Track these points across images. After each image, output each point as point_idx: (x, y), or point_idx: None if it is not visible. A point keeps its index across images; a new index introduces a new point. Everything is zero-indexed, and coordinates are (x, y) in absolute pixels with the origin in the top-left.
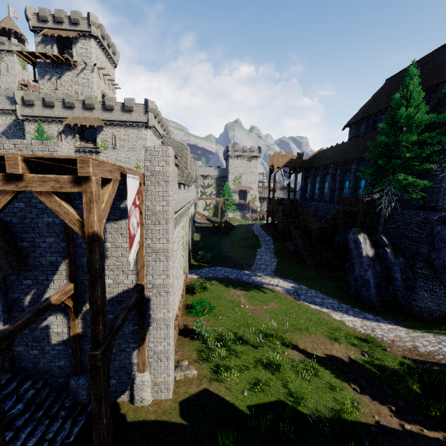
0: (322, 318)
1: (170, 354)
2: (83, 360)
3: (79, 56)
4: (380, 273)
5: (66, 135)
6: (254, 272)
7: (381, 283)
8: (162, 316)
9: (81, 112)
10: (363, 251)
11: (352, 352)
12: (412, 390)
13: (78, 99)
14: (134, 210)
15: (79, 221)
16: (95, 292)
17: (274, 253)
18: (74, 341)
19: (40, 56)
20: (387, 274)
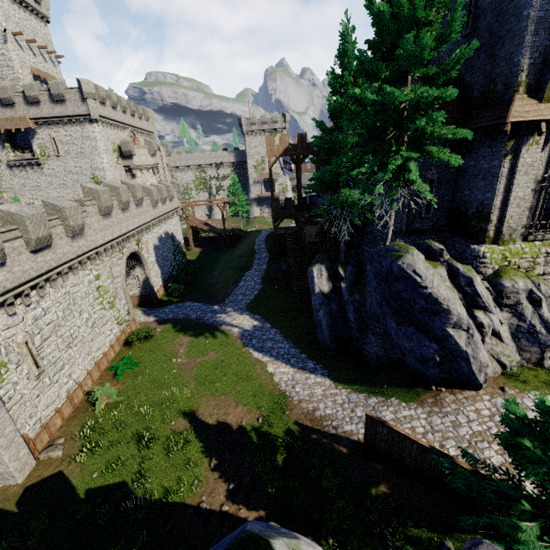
0: (253, 371)
1: None
2: None
3: None
4: (337, 312)
5: None
6: (223, 307)
7: (338, 322)
8: None
9: None
10: (316, 287)
11: (249, 417)
12: (275, 462)
13: None
14: None
15: None
16: None
17: (262, 276)
18: None
19: None
20: (344, 313)
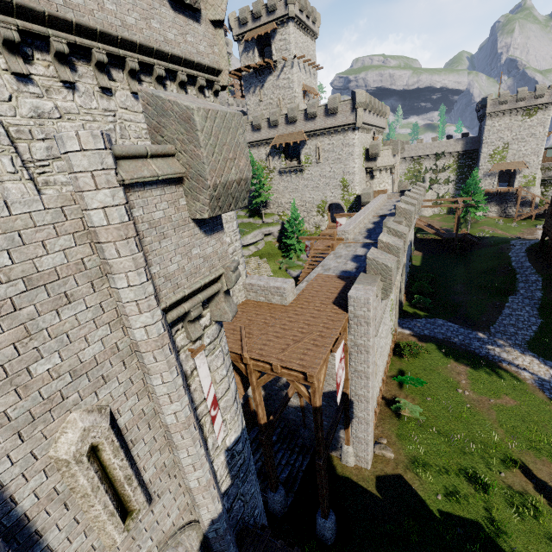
0: None
1: (369, 442)
2: (307, 421)
3: (278, 52)
4: None
5: (273, 156)
6: (491, 338)
7: None
8: (363, 416)
9: (284, 128)
10: None
11: None
12: None
13: (280, 106)
14: (340, 365)
15: (308, 397)
16: (318, 433)
17: (538, 307)
18: (301, 410)
19: (245, 70)
20: None
